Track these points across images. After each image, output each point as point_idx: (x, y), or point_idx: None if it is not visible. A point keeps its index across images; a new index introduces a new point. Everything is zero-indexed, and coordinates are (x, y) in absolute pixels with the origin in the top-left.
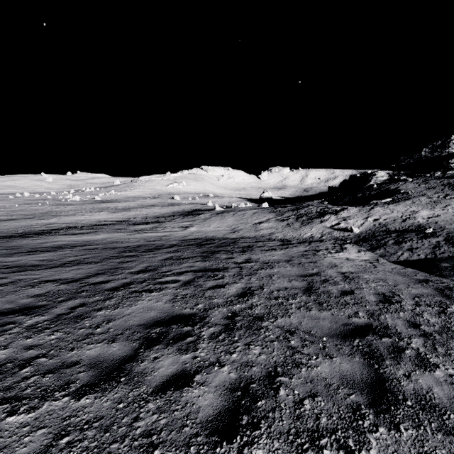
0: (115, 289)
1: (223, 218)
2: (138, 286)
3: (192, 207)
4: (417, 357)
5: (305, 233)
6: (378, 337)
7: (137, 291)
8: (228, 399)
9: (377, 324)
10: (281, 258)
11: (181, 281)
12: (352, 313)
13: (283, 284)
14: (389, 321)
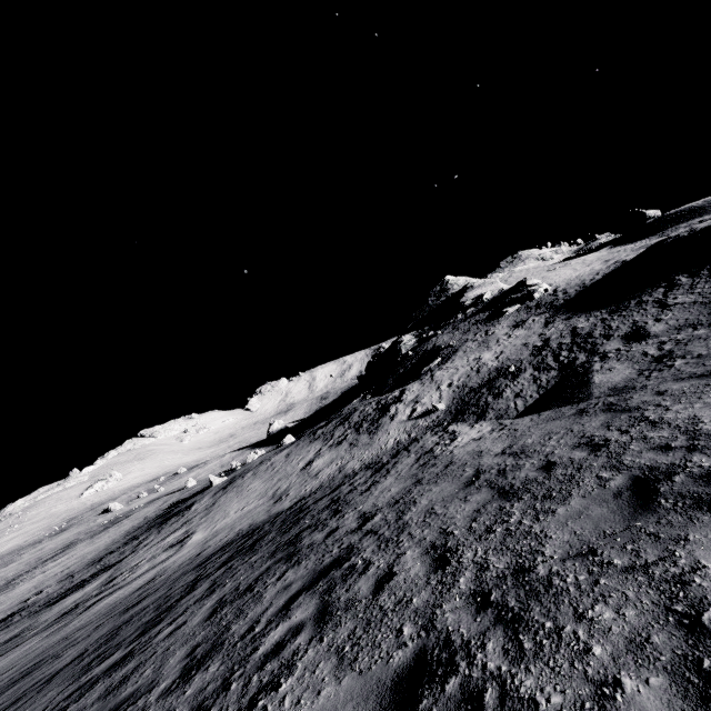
0: None
1: (241, 490)
2: (227, 700)
3: (161, 505)
4: None
5: (386, 442)
6: (668, 481)
7: (240, 710)
8: None
9: (639, 472)
10: (404, 485)
11: (309, 621)
12: (598, 480)
13: (466, 509)
14: (641, 461)
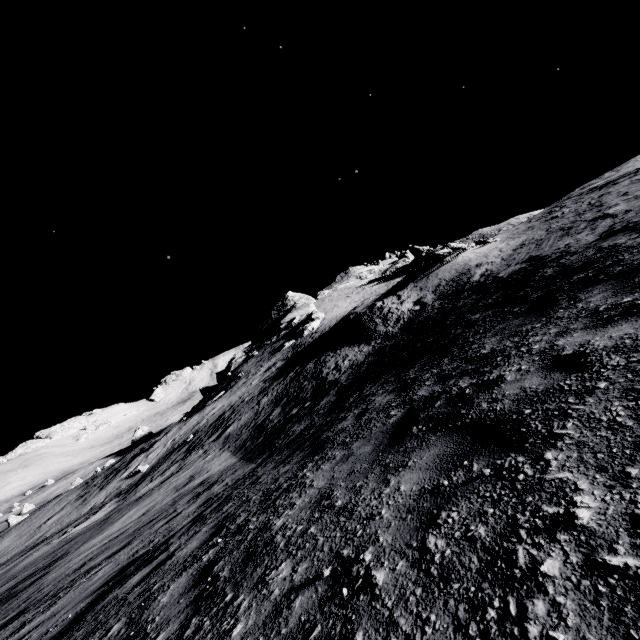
0: None
1: None
2: None
3: None
4: None
5: (88, 506)
6: None
7: None
8: None
9: None
10: None
11: None
12: None
13: None
14: None
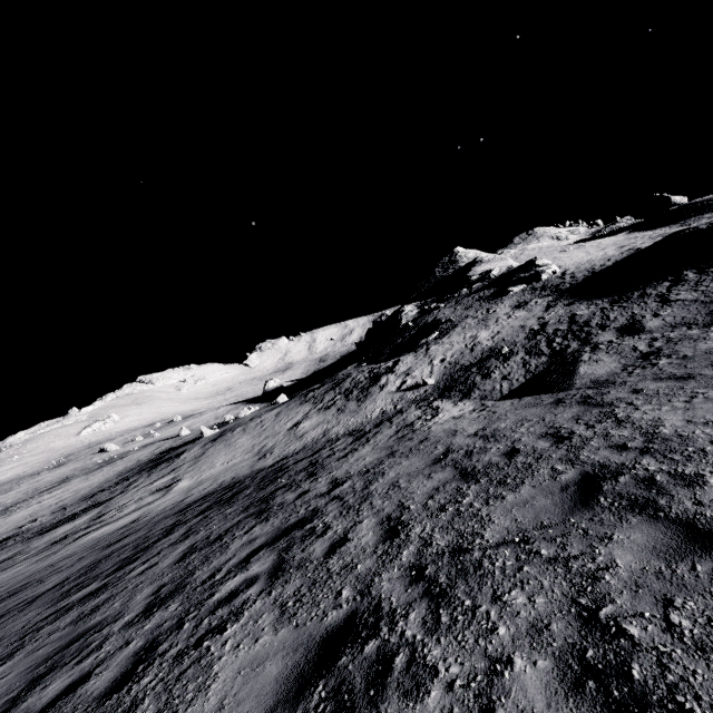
0: (124, 679)
1: (229, 444)
2: (178, 638)
3: (154, 450)
4: (675, 478)
5: (372, 411)
6: (613, 481)
7: (187, 648)
8: (593, 710)
9: (590, 468)
10: (379, 455)
11: (263, 575)
12: (552, 472)
13: (426, 486)
14: (596, 458)
